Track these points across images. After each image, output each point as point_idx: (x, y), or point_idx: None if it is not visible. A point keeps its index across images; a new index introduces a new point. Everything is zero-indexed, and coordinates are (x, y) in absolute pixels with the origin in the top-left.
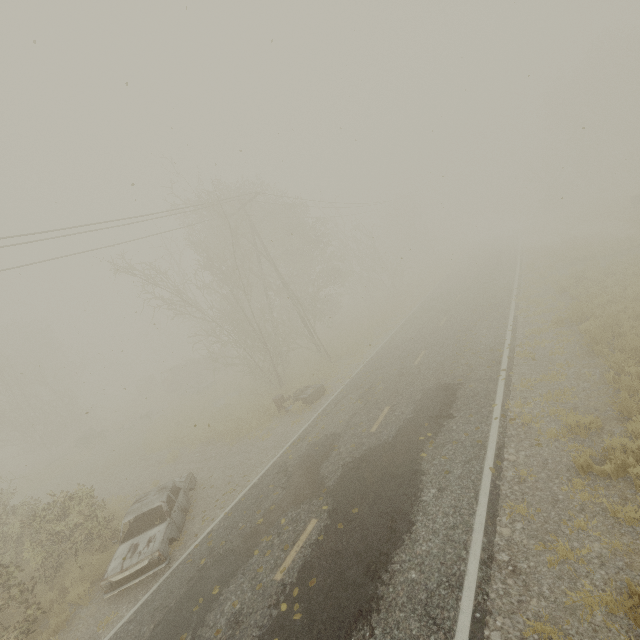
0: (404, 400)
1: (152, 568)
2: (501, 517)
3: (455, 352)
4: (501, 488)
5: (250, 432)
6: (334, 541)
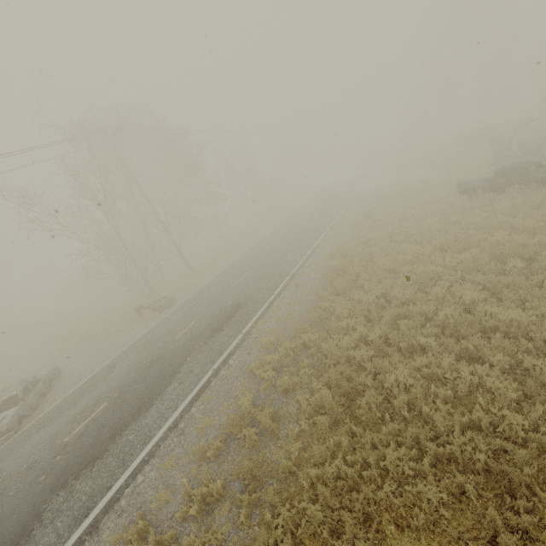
0: (208, 315)
1: (4, 435)
2: (198, 401)
3: (262, 276)
4: (211, 383)
5: (116, 333)
6: (107, 417)
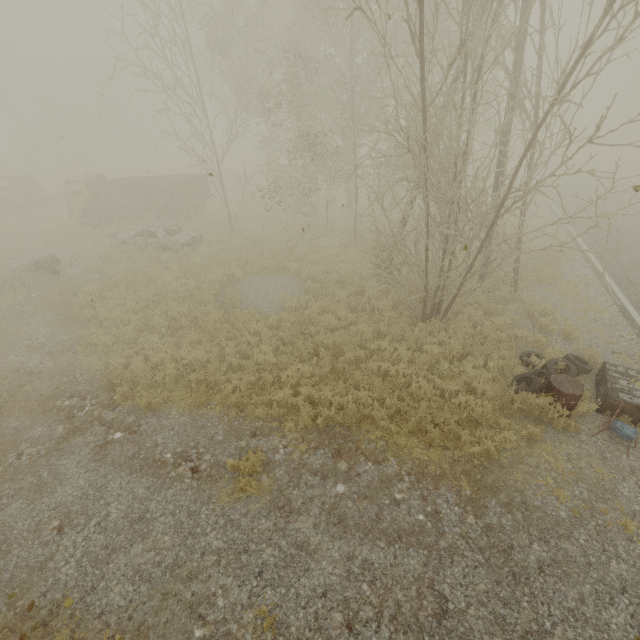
0: None
1: None
2: None
3: None
4: None
5: (490, 456)
6: None
